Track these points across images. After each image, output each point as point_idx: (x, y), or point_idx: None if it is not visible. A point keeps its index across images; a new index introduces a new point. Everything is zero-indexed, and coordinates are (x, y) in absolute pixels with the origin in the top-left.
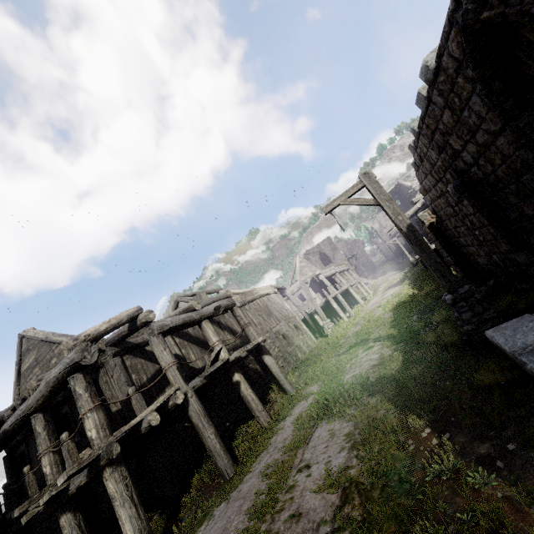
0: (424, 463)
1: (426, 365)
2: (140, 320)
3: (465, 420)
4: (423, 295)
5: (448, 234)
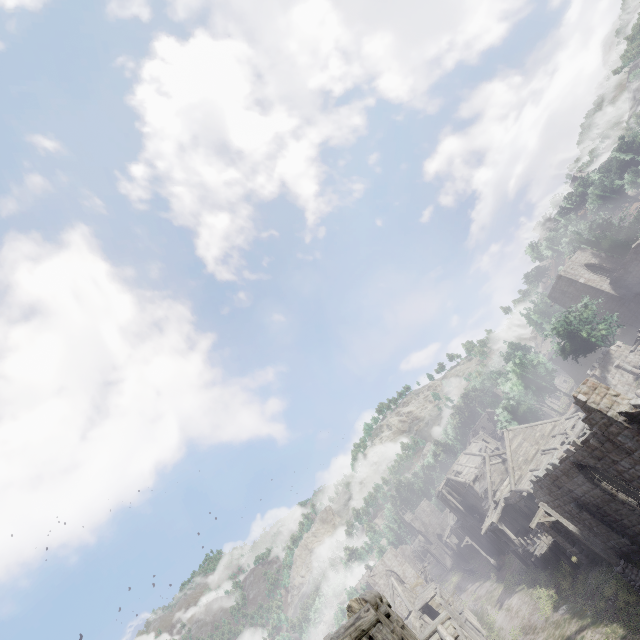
0: None
1: (636, 617)
2: (452, 636)
3: None
4: (568, 588)
5: (565, 530)
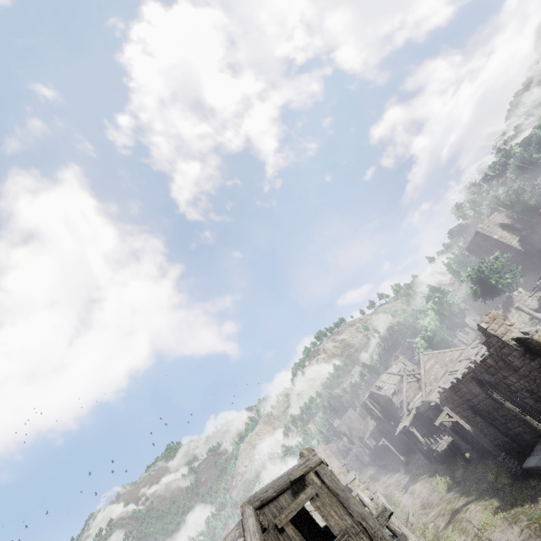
0: (539, 506)
1: (509, 493)
2: (369, 498)
3: (538, 495)
4: (460, 476)
5: (462, 432)
